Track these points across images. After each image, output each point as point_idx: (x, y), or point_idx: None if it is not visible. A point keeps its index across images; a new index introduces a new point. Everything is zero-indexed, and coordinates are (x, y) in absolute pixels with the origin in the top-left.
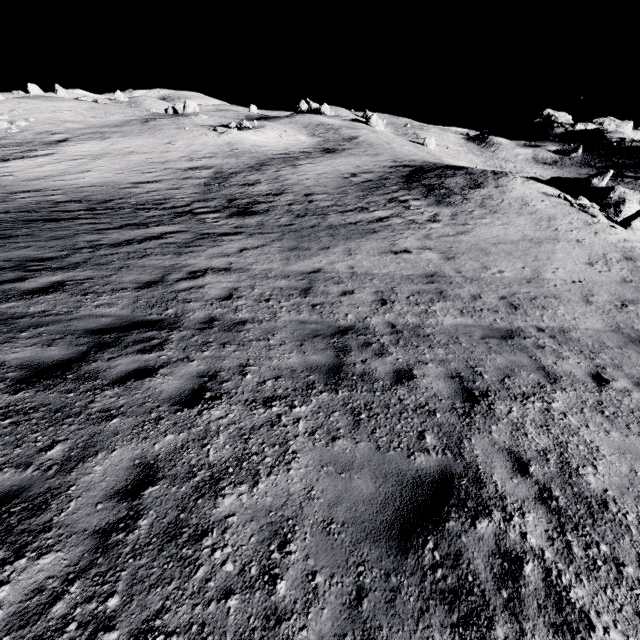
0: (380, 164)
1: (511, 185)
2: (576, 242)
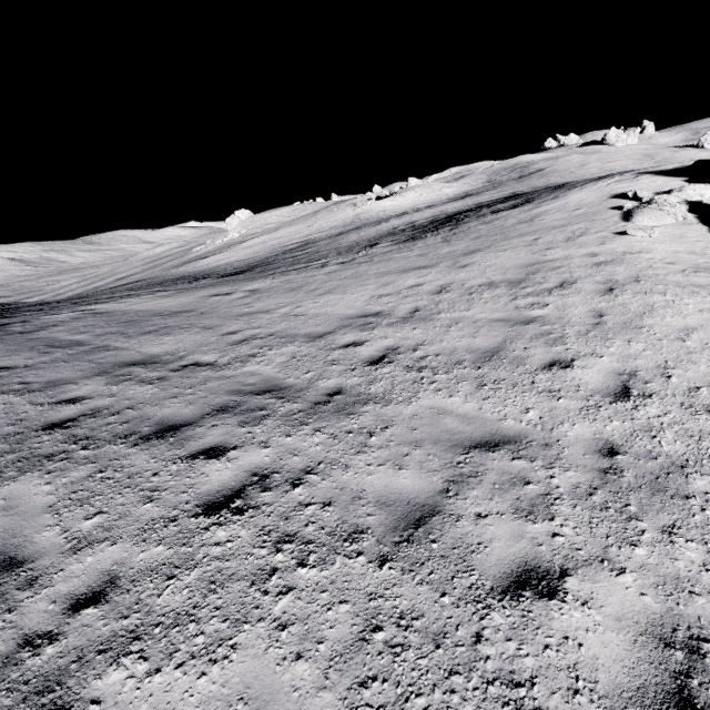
0: (477, 202)
1: (573, 194)
2: (453, 268)
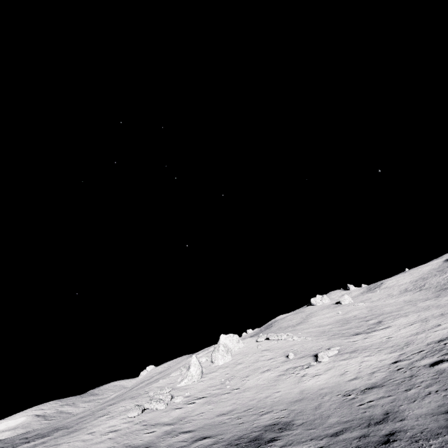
0: None
1: None
2: (118, 398)
